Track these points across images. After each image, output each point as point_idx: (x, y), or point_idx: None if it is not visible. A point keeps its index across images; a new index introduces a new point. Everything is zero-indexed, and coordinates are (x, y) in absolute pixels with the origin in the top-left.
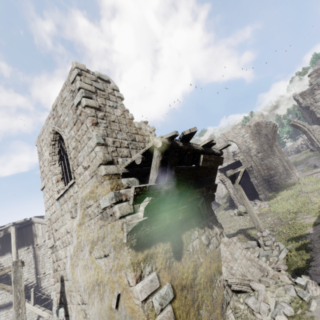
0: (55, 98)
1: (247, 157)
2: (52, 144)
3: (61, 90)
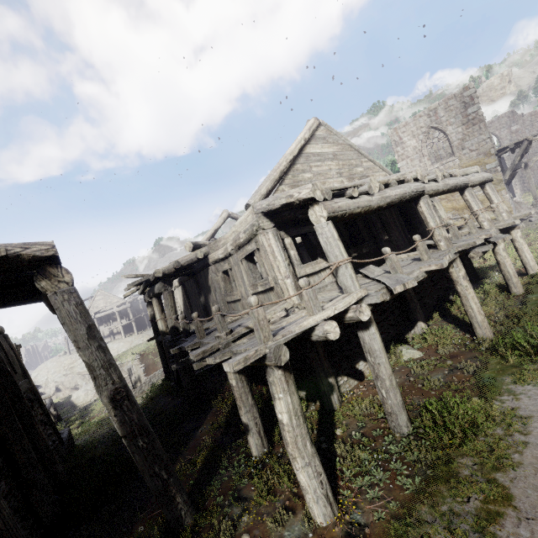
0: (435, 103)
1: (510, 155)
2: (424, 136)
3: (446, 99)
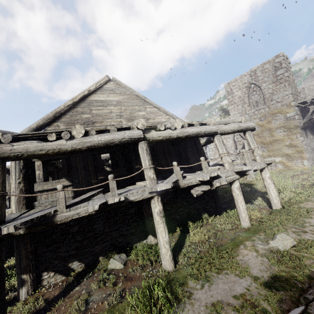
0: (255, 66)
1: None
2: (246, 89)
3: (263, 63)
